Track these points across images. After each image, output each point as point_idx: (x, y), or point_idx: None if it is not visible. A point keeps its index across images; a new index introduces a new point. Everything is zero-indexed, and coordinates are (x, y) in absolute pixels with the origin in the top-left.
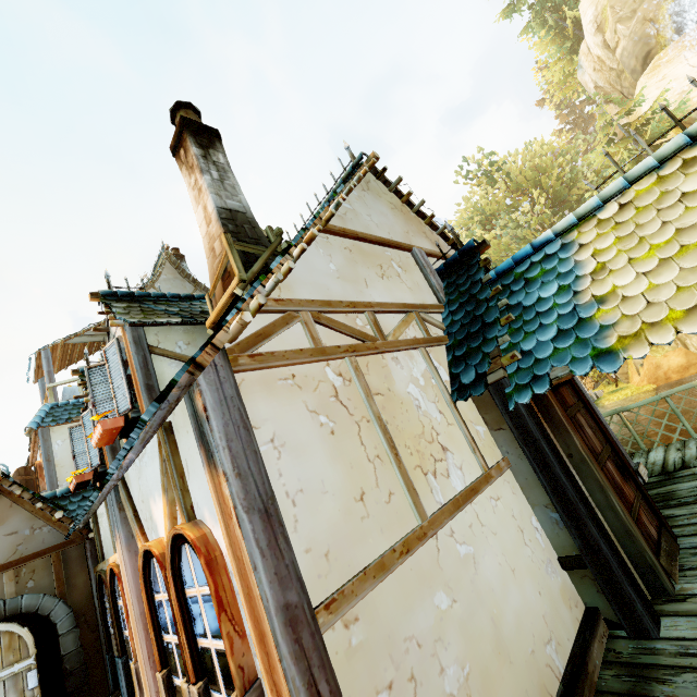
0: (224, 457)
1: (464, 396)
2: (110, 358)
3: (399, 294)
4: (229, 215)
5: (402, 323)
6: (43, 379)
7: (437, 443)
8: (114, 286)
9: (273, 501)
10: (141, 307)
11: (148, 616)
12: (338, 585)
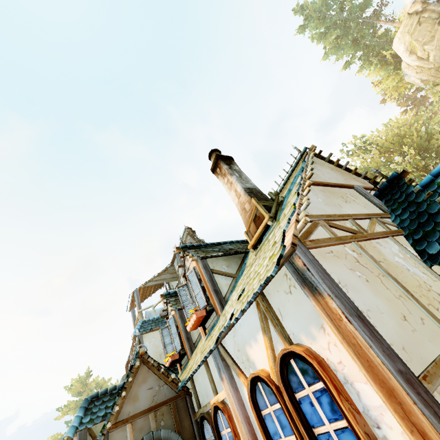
0: (325, 287)
1: (437, 261)
2: (191, 279)
3: (359, 210)
4: (249, 190)
5: (371, 224)
6: (133, 309)
7: (433, 291)
8: (185, 243)
9: (360, 312)
10: (201, 250)
11: (260, 428)
12: (421, 369)
